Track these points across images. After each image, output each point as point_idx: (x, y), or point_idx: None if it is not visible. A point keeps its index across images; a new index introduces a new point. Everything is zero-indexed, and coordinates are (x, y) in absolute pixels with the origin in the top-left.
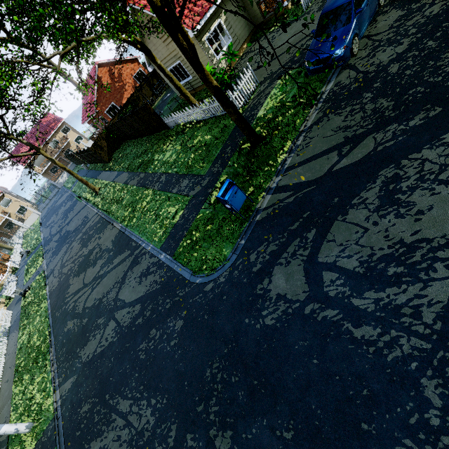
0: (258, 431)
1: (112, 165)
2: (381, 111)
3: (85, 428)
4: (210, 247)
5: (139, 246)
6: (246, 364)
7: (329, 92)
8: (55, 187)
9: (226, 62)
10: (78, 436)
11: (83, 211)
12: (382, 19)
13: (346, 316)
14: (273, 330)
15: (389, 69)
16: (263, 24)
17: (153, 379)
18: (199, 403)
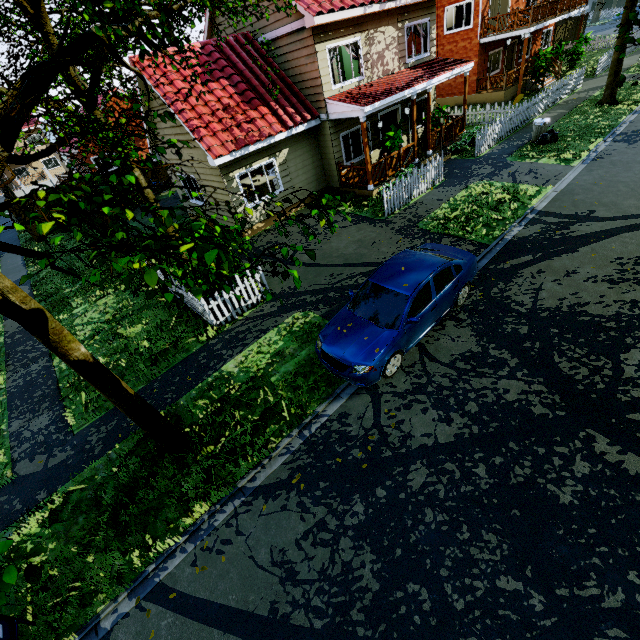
0: None
1: None
2: (352, 590)
3: None
4: None
5: None
6: None
7: (325, 423)
8: None
9: (261, 216)
10: None
11: None
12: (450, 331)
13: None
14: None
15: (411, 470)
16: (338, 190)
17: None
18: None
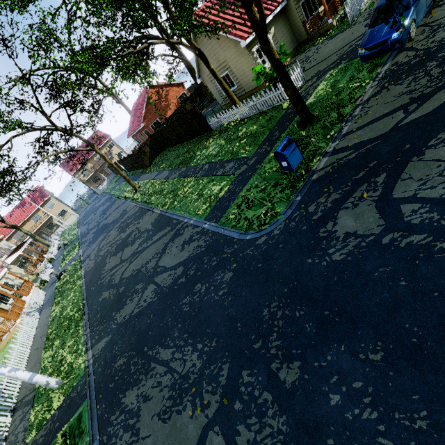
0: (335, 358)
1: (152, 168)
2: None
3: (120, 379)
4: (260, 209)
5: (180, 222)
6: (313, 298)
7: (385, 71)
8: (95, 193)
9: None
10: (112, 387)
11: (122, 206)
12: (438, 10)
13: (438, 238)
14: (343, 263)
15: None
16: (307, 41)
17: (200, 326)
18: (256, 340)
